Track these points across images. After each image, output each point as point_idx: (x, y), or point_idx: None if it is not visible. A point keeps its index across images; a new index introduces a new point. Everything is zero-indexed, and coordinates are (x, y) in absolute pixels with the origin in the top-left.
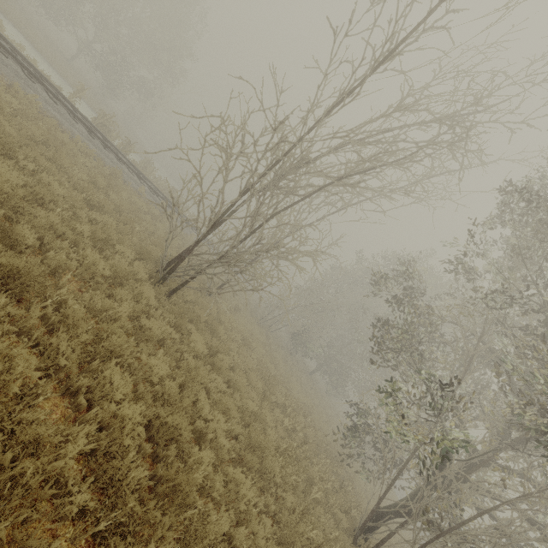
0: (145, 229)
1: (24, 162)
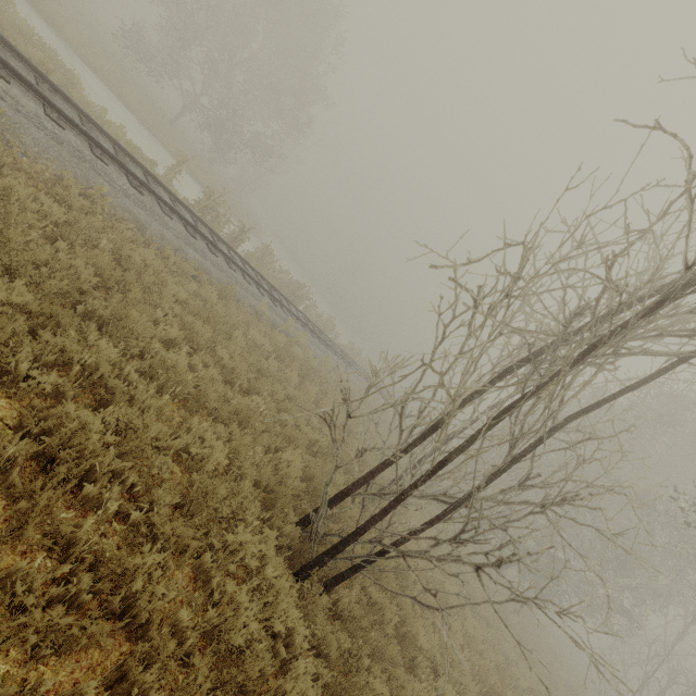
0: (270, 394)
1: (31, 374)
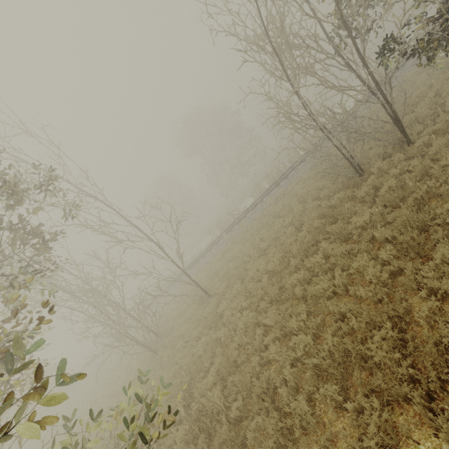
0: None
1: None
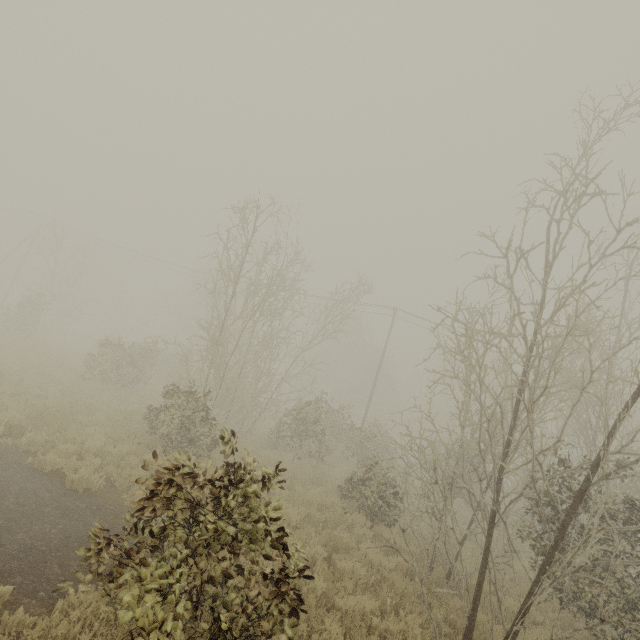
0: None
1: None
